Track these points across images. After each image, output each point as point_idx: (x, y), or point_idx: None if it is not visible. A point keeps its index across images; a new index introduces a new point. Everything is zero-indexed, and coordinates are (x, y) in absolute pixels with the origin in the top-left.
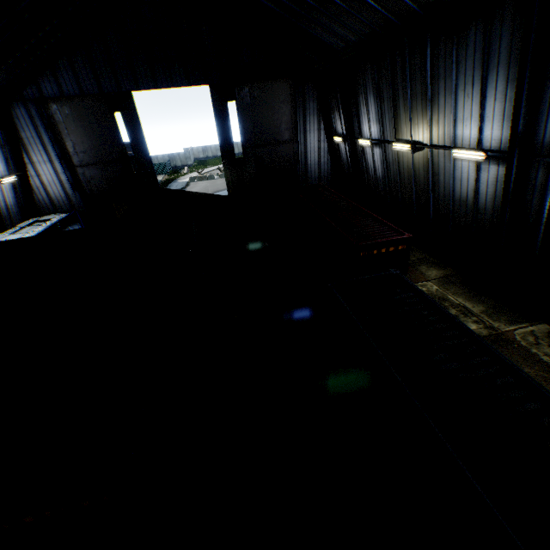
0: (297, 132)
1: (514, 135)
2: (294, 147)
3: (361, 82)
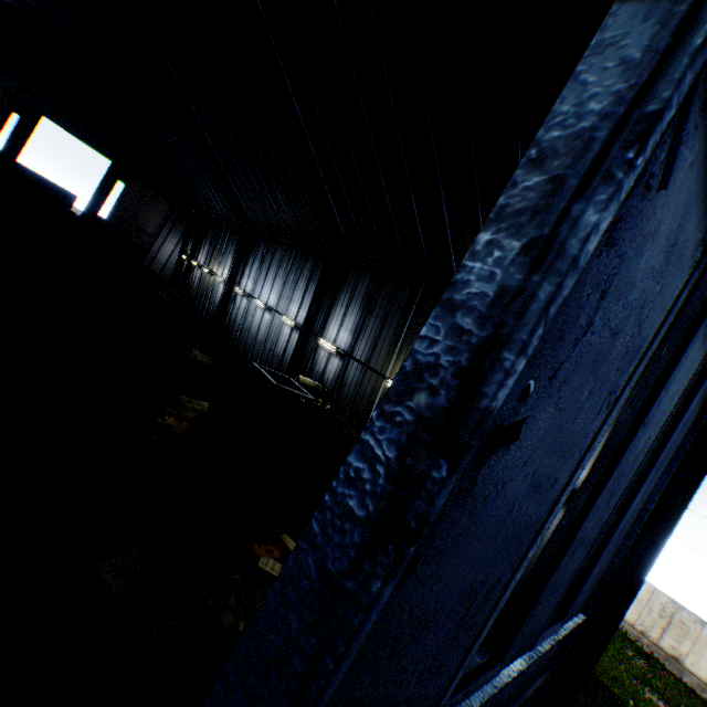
0: (160, 235)
1: (231, 274)
2: (152, 241)
3: (208, 233)
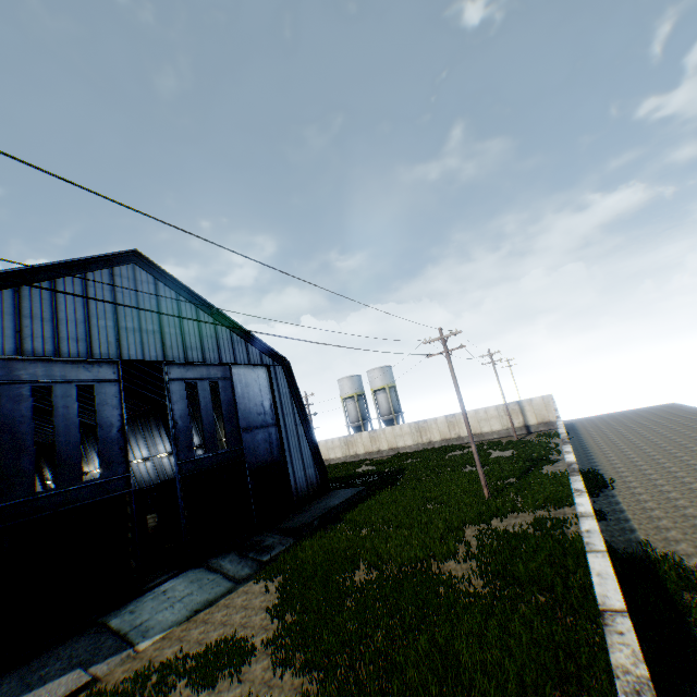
0: None
1: None
2: None
3: None
